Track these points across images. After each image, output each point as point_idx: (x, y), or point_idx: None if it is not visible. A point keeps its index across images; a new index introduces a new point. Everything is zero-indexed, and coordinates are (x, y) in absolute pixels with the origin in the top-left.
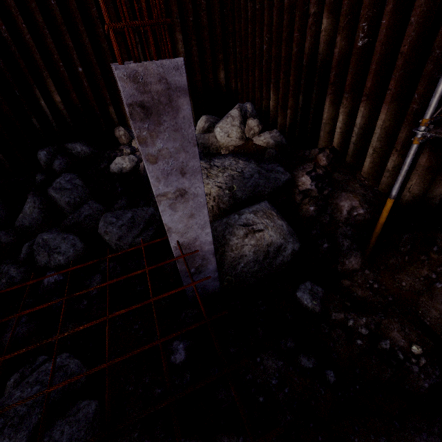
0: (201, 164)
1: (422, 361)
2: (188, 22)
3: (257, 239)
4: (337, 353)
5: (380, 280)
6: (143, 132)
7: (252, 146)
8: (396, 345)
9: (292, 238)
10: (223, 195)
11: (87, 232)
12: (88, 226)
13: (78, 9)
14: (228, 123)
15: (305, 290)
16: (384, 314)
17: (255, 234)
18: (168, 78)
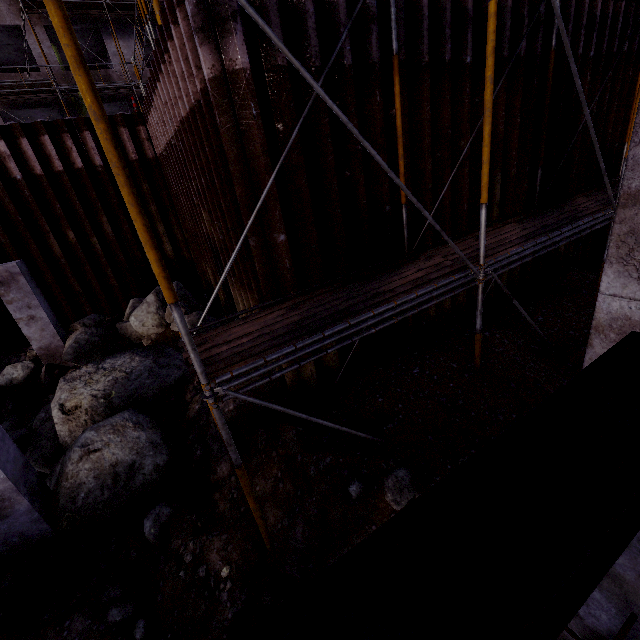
0: (86, 368)
1: (227, 585)
2: (113, 204)
3: (94, 462)
4: (163, 593)
5: (240, 488)
6: None
7: (170, 333)
8: (213, 570)
9: (155, 450)
10: (97, 405)
11: None
12: None
13: None
14: (144, 311)
15: (152, 515)
16: (221, 532)
17: (90, 456)
18: None
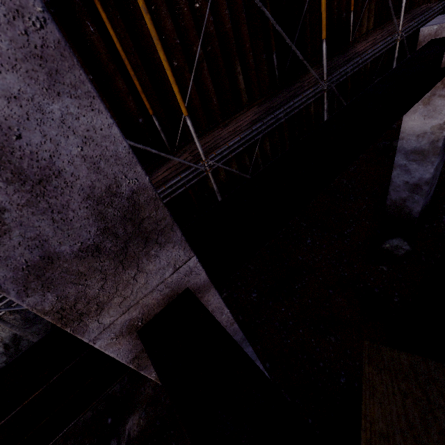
0: None
1: None
2: None
3: None
4: None
5: None
6: None
7: None
8: None
9: (29, 323)
10: None
11: None
12: None
13: None
14: None
15: None
16: None
17: None
18: None
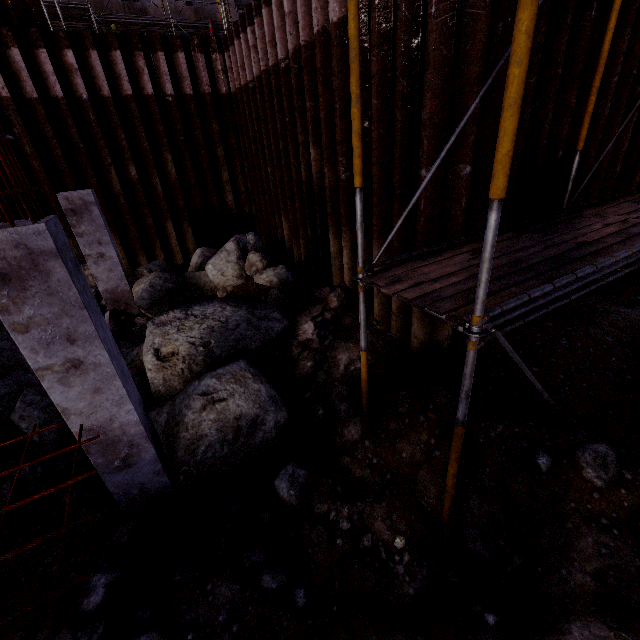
0: (174, 313)
1: (405, 557)
2: (179, 141)
3: (218, 412)
4: (315, 561)
5: (380, 453)
6: (3, 300)
7: (253, 286)
8: (380, 540)
9: (275, 406)
10: (196, 353)
11: (4, 418)
12: (6, 409)
13: (26, 129)
14: (223, 259)
15: (285, 476)
16: (375, 498)
17: (215, 405)
18: (28, 243)
